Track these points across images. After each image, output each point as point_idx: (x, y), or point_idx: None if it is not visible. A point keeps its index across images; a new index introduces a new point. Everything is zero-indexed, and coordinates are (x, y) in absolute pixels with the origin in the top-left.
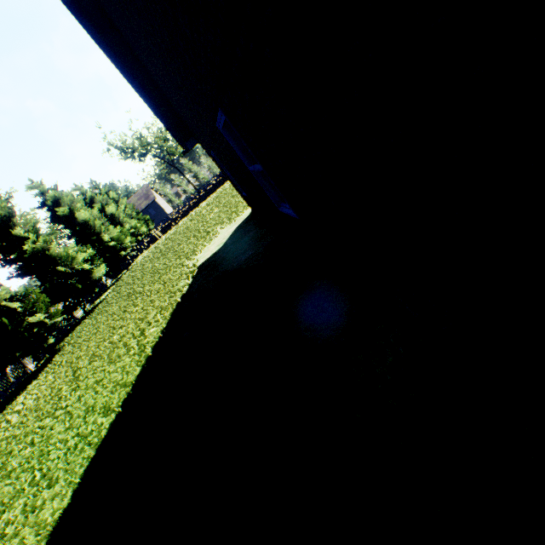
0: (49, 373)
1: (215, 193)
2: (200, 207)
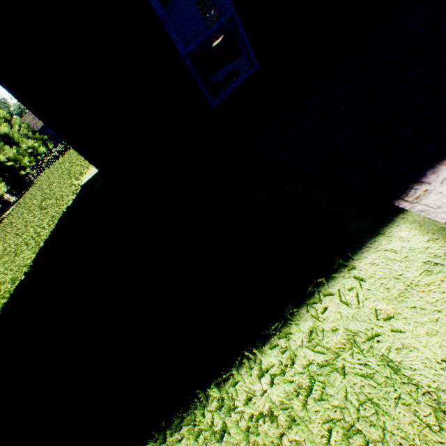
0: None
1: None
2: None
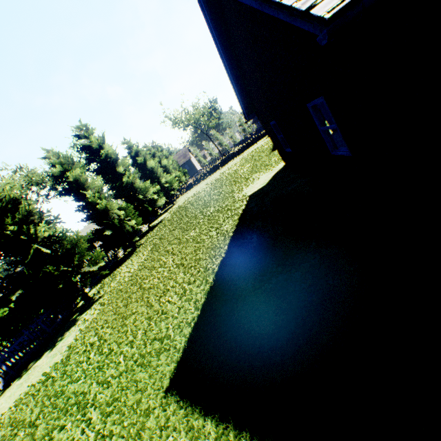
0: (140, 255)
1: (241, 156)
2: (228, 165)
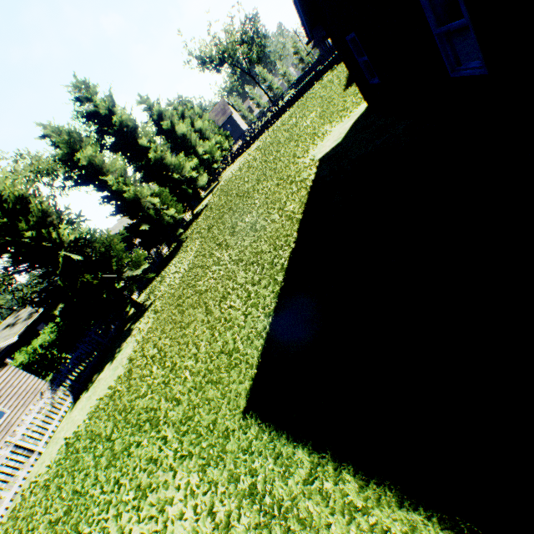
0: (188, 251)
1: (300, 101)
2: (284, 118)
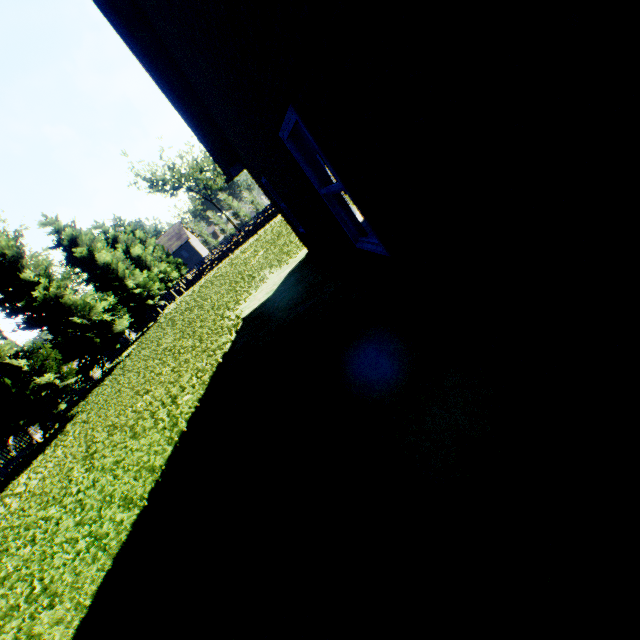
0: (59, 446)
1: (260, 233)
2: (242, 248)
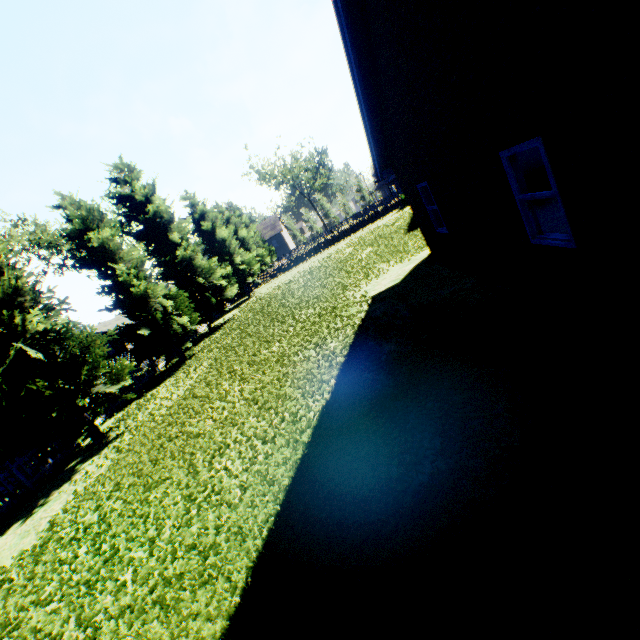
0: (190, 372)
1: (357, 234)
2: (337, 246)
